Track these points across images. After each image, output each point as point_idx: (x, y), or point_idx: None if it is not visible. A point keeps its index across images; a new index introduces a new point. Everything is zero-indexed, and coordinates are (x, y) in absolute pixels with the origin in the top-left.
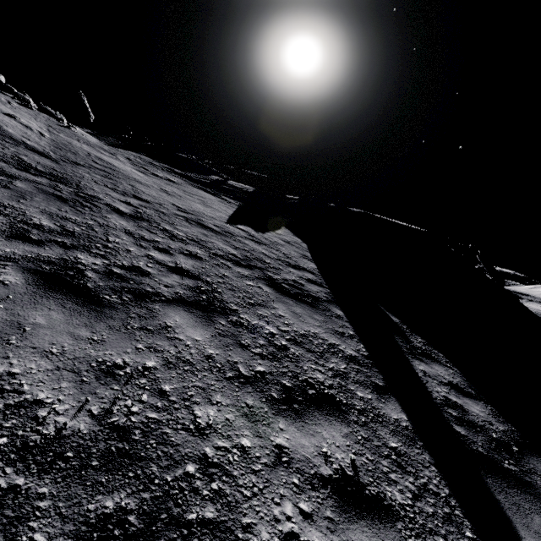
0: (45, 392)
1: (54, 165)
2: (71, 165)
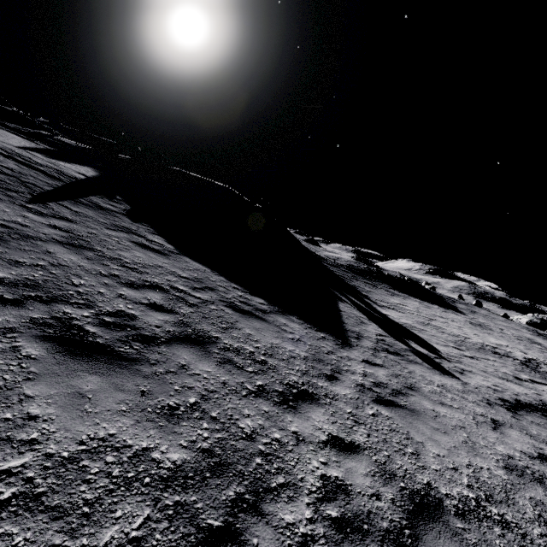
0: None
1: None
2: None
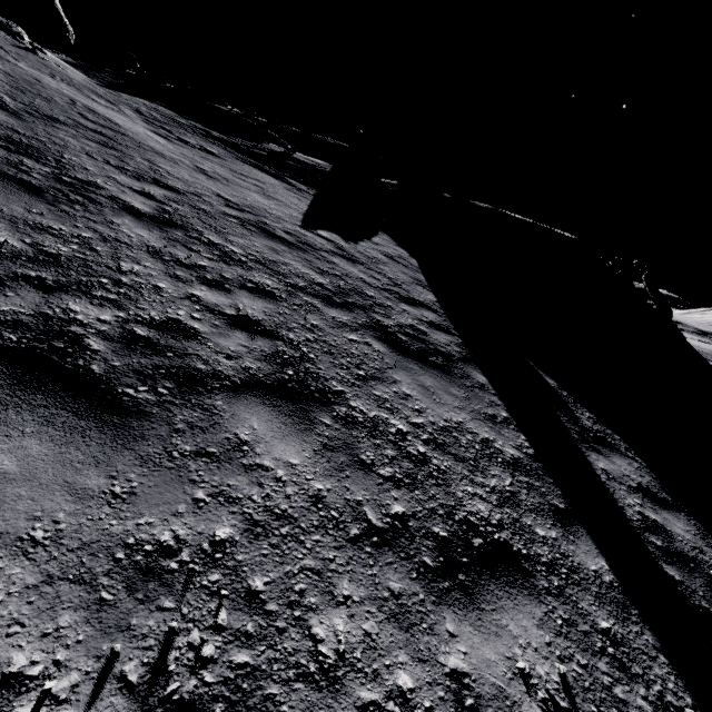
0: (25, 650)
1: (13, 121)
2: (43, 121)
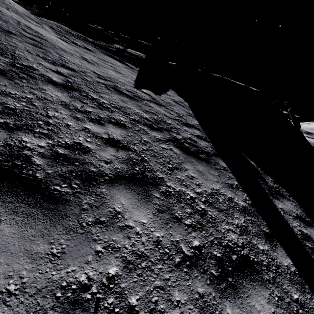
0: None
1: None
2: (4, 33)
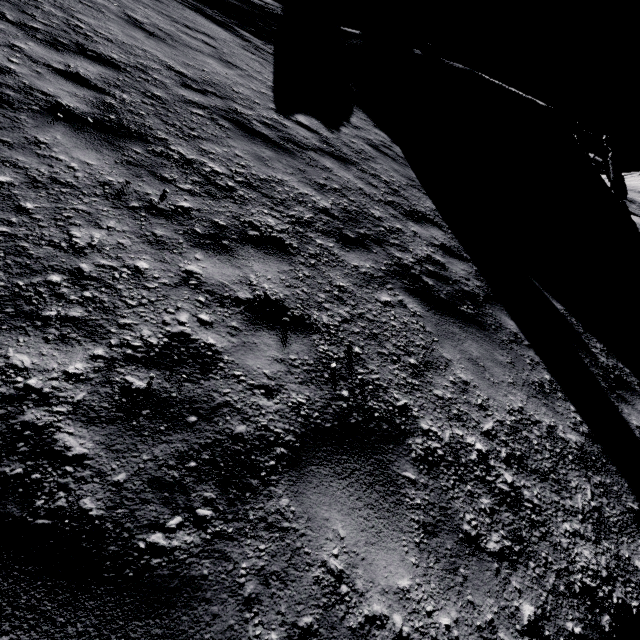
0: None
1: None
2: None
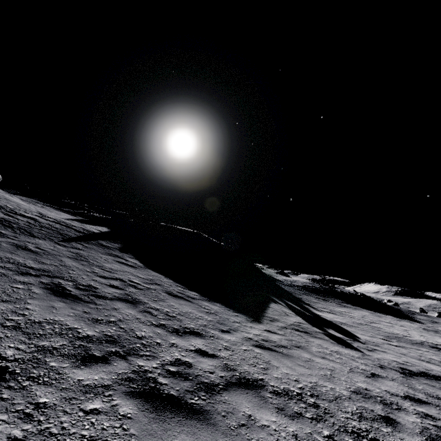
0: None
1: None
2: None
